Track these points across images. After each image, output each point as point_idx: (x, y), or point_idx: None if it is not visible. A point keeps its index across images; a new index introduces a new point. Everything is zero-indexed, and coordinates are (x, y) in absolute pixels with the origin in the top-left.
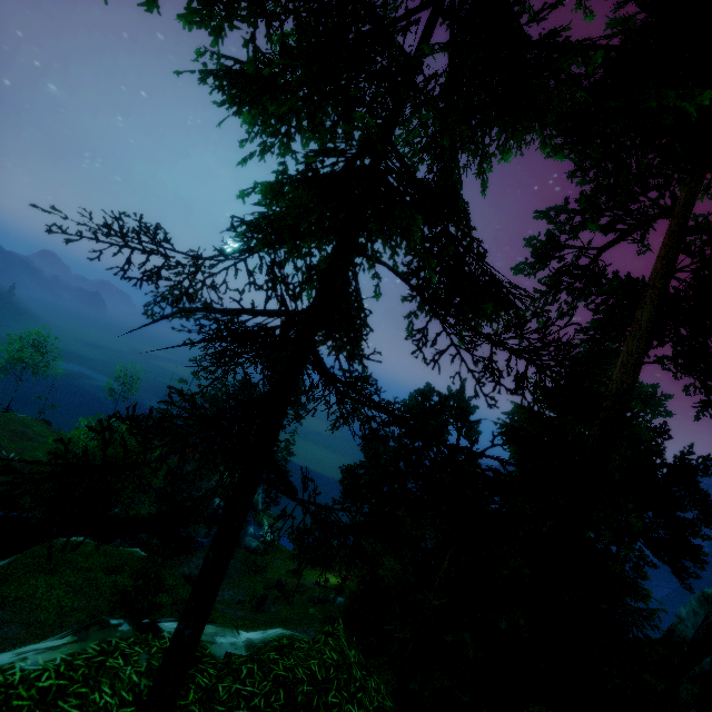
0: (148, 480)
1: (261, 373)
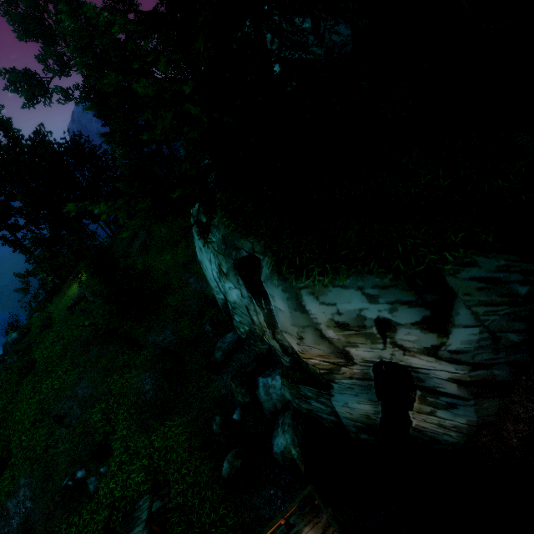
0: None
1: None
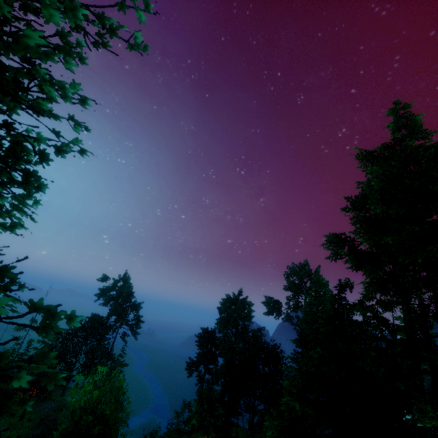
0: (125, 411)
1: (433, 313)
